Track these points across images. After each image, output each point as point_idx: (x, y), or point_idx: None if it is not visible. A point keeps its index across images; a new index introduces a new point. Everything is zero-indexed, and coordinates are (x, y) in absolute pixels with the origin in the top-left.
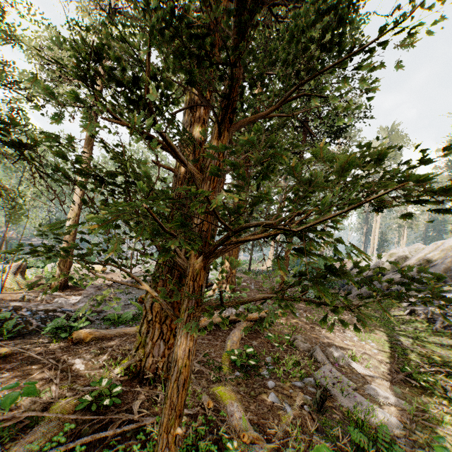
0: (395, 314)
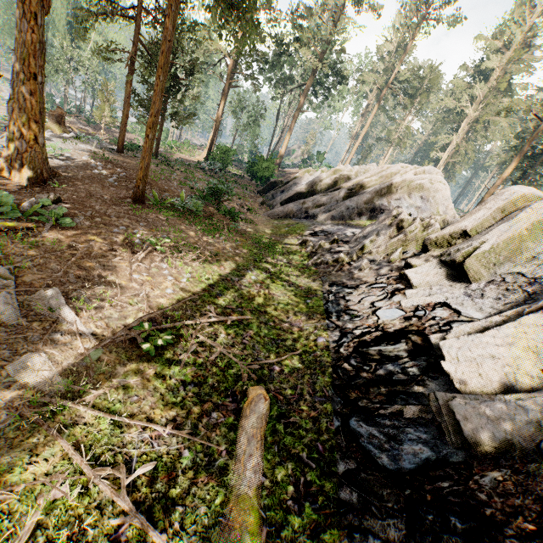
0: (288, 243)
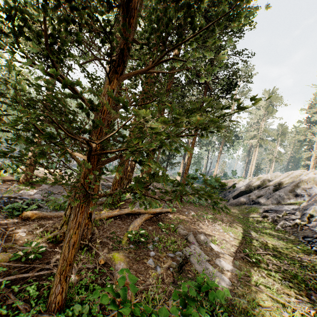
0: (254, 217)
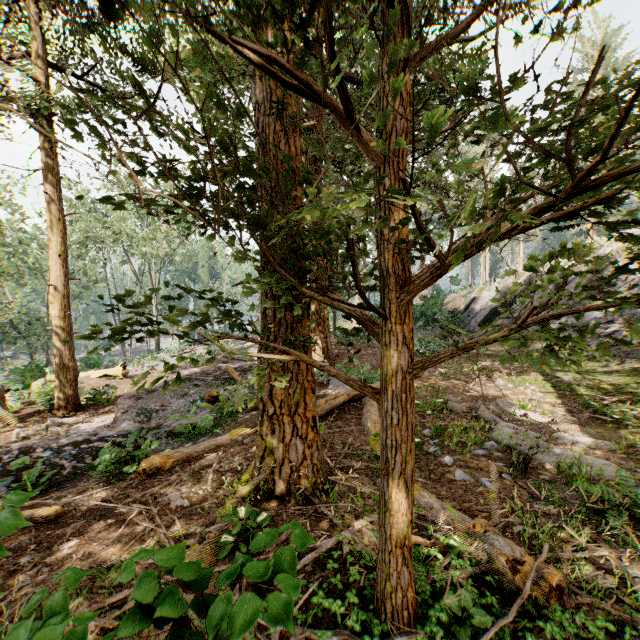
0: (539, 348)
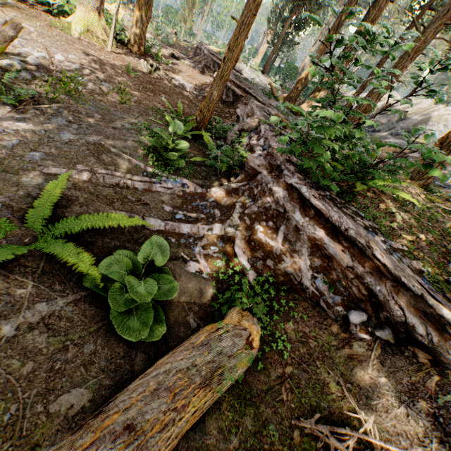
0: None
